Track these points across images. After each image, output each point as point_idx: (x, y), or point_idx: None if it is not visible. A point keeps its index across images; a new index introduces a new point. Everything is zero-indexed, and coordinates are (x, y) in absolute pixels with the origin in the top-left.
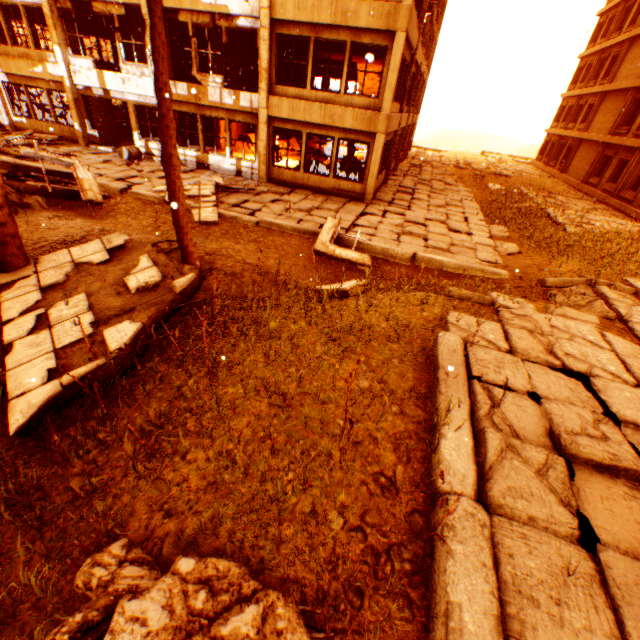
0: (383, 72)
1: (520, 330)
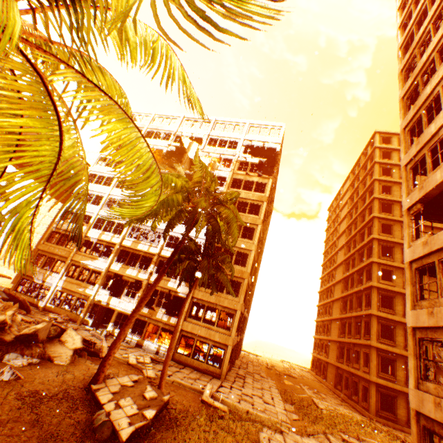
0: (232, 321)
1: (290, 439)
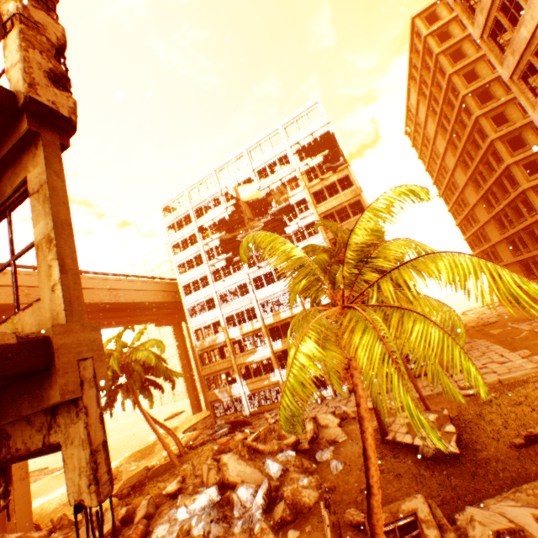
0: None
1: None
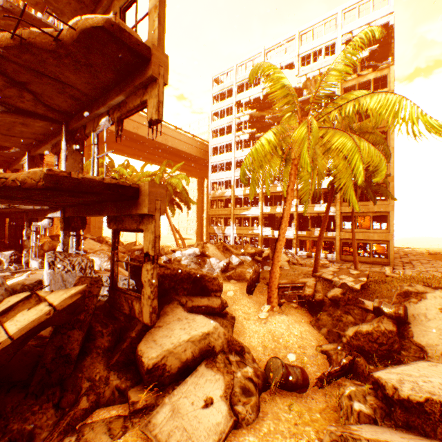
0: (387, 222)
1: None
